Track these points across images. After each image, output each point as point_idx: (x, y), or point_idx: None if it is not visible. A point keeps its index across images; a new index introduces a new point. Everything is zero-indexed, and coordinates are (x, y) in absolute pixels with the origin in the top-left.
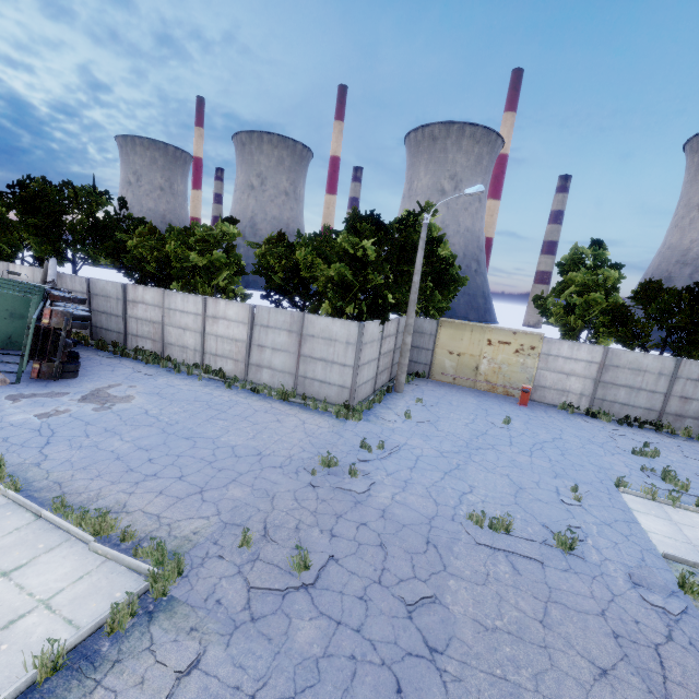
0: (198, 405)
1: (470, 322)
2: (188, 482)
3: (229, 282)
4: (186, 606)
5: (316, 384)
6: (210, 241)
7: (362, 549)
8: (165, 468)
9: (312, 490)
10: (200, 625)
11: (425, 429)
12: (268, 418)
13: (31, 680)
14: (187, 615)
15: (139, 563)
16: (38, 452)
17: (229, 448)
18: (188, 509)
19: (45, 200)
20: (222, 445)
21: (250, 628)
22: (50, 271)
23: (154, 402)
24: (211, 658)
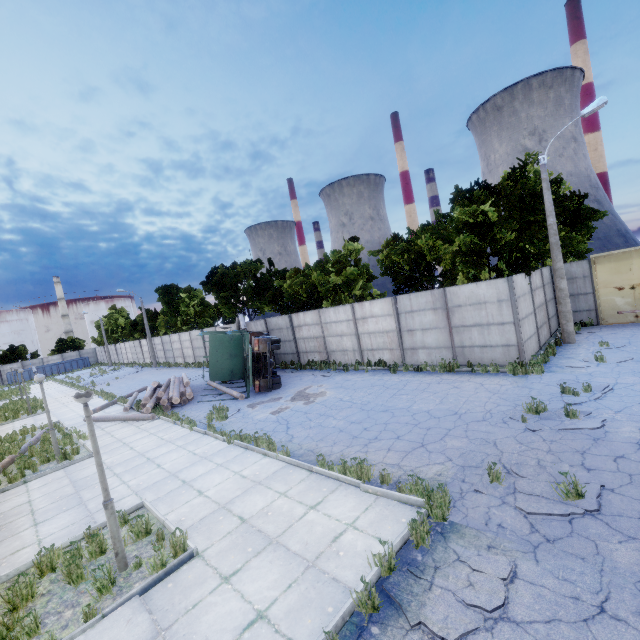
0: (377, 389)
1: (634, 248)
2: (406, 440)
3: (364, 289)
4: (470, 529)
5: (476, 351)
6: (341, 262)
7: (637, 479)
8: (380, 432)
9: (533, 434)
10: (495, 543)
11: (632, 367)
12: (444, 387)
13: (377, 575)
14: (476, 536)
15: (407, 496)
16: (286, 434)
17: (425, 413)
18: (420, 458)
19: (227, 278)
20: (416, 411)
21: (551, 548)
22: (241, 322)
23: (342, 392)
24: (526, 570)
